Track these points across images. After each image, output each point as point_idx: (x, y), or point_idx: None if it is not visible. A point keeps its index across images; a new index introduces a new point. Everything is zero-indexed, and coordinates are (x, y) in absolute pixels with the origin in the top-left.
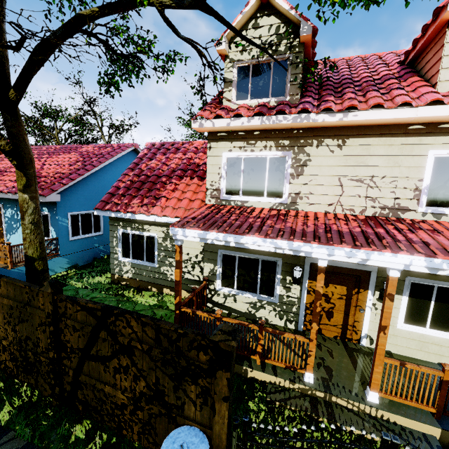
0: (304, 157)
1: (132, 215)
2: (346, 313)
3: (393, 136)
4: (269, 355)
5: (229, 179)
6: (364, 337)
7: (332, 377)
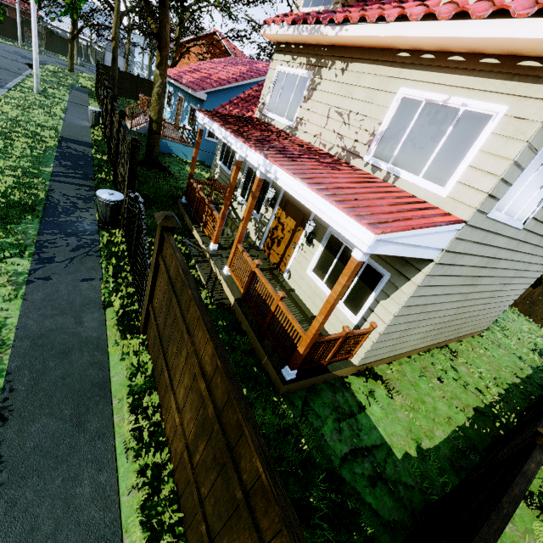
0: (318, 80)
1: None
2: (287, 246)
3: (383, 64)
4: (206, 225)
5: (273, 95)
6: (287, 271)
7: (227, 258)
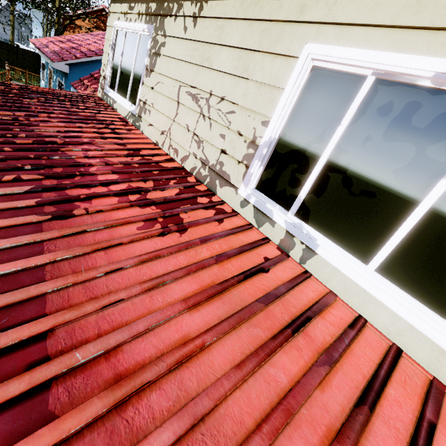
0: (162, 38)
1: None
2: None
3: None
4: None
5: (114, 65)
6: None
7: None
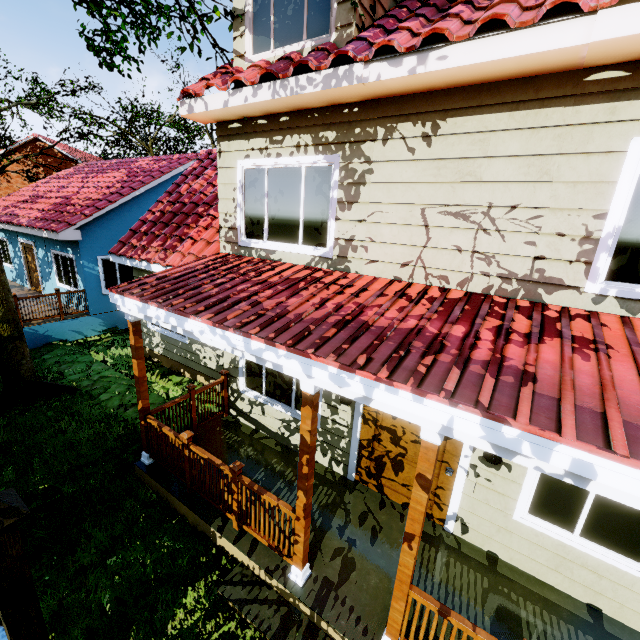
0: (362, 165)
1: (148, 264)
2: None
3: (546, 105)
4: (248, 519)
5: (250, 209)
6: (451, 519)
7: (344, 582)
